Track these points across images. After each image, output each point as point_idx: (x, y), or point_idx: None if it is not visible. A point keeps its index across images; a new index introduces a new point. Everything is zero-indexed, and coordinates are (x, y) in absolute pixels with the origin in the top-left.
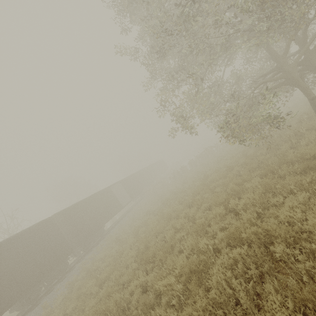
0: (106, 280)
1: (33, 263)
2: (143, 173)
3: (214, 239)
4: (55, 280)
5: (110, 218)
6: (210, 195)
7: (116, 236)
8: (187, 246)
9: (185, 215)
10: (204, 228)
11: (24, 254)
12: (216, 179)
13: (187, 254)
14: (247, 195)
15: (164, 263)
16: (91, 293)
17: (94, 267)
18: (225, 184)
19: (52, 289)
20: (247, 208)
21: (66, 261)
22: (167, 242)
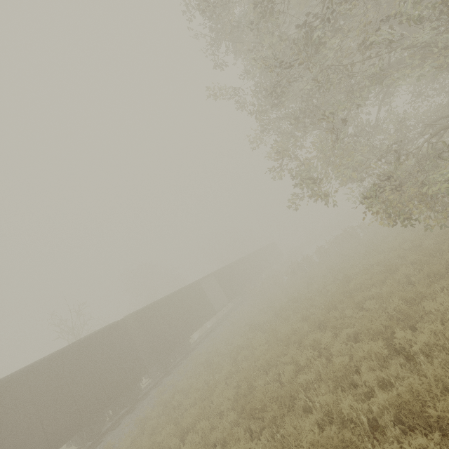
0: (190, 429)
1: (97, 383)
2: (247, 262)
3: (368, 398)
4: (122, 410)
5: (198, 327)
6: (356, 312)
7: (206, 356)
8: (319, 404)
9: (313, 343)
10: (348, 375)
11: (89, 368)
12: (365, 286)
13: (319, 418)
14: (430, 328)
15: (279, 425)
16: (168, 446)
17: (174, 402)
18: (384, 297)
19: (119, 422)
20: (432, 353)
21: (139, 384)
22: (283, 384)
